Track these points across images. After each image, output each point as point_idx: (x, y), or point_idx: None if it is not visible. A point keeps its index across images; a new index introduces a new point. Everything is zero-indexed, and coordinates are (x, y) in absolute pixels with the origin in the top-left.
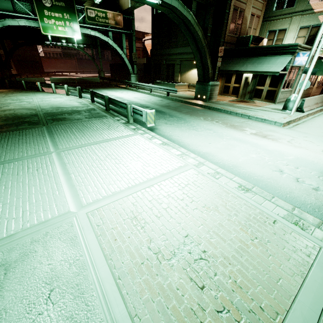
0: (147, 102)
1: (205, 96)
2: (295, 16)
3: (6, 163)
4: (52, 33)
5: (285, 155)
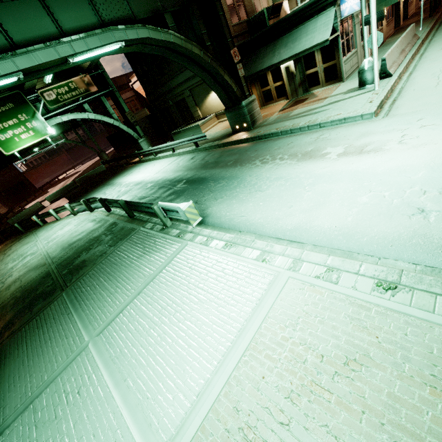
0: (175, 172)
1: (245, 123)
2: None
3: (35, 398)
4: (18, 147)
5: (410, 174)
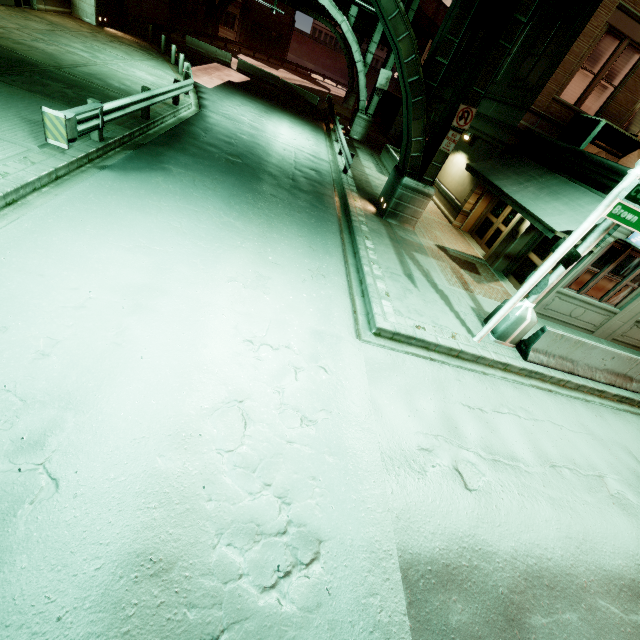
0: (274, 155)
1: (386, 204)
2: None
3: None
4: None
5: (124, 335)
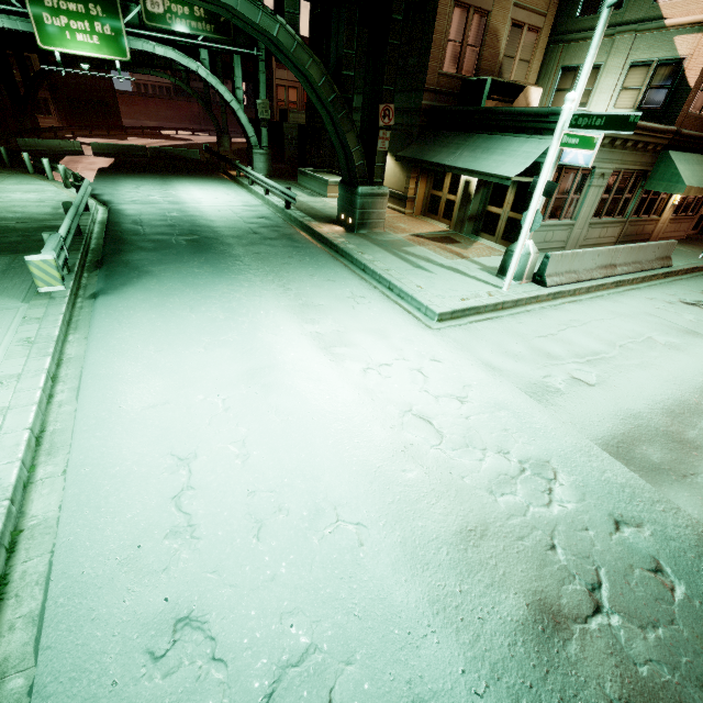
0: (218, 219)
1: (351, 219)
2: (623, 34)
3: None
4: (63, 47)
5: (282, 411)
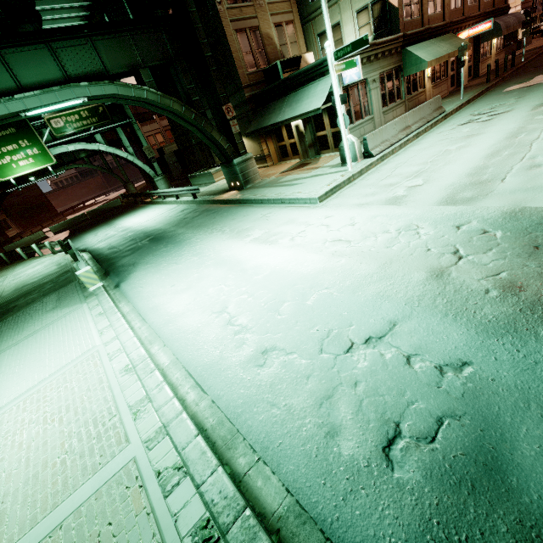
0: (157, 224)
1: (238, 182)
2: None
3: None
4: (14, 174)
5: (258, 273)
